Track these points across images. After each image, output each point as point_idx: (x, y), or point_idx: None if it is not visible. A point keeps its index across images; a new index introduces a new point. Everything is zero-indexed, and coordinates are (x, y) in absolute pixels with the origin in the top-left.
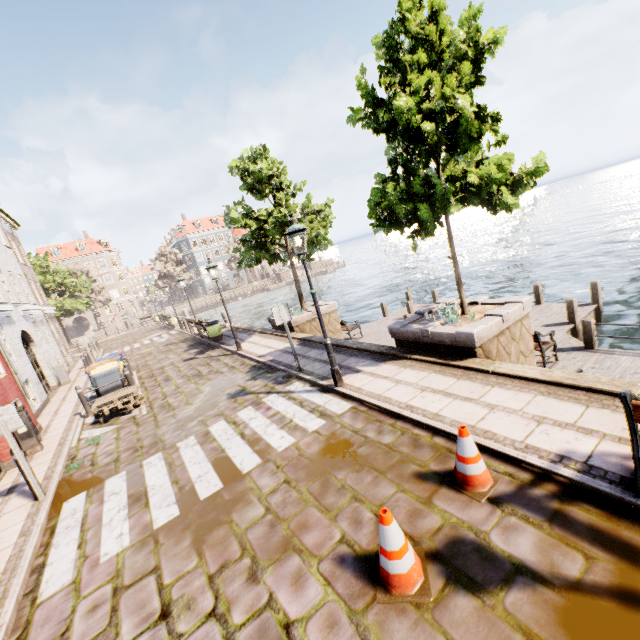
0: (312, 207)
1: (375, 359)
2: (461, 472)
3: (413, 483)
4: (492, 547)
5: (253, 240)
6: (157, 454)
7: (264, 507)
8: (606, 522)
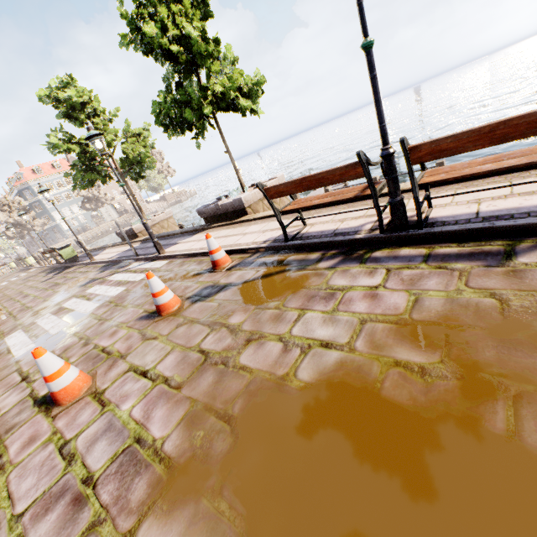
0: (131, 131)
1: (191, 234)
2: (212, 261)
3: (191, 278)
4: (219, 284)
5: (83, 165)
6: (17, 331)
7: (98, 320)
8: (273, 258)
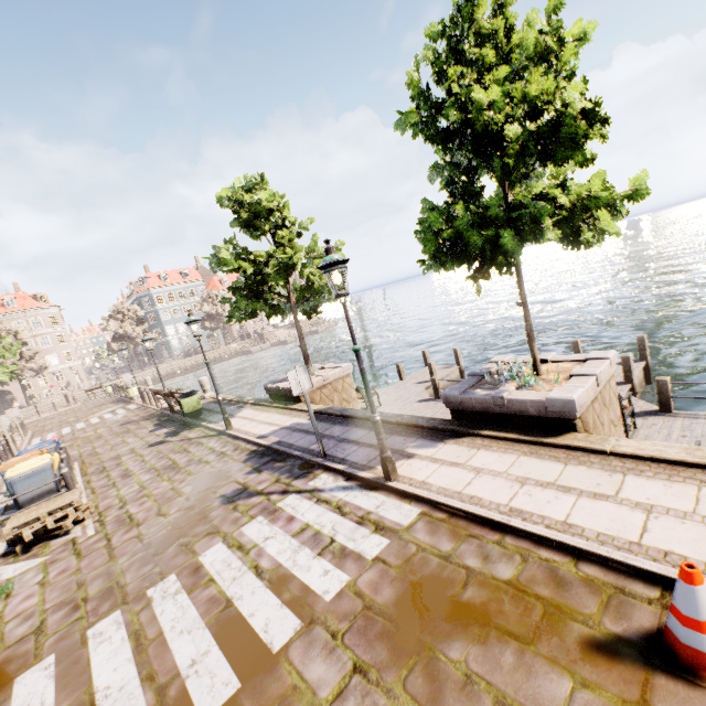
0: (320, 250)
1: (428, 437)
2: (692, 646)
3: (595, 665)
4: None
5: (246, 288)
6: (113, 614)
7: None
8: None
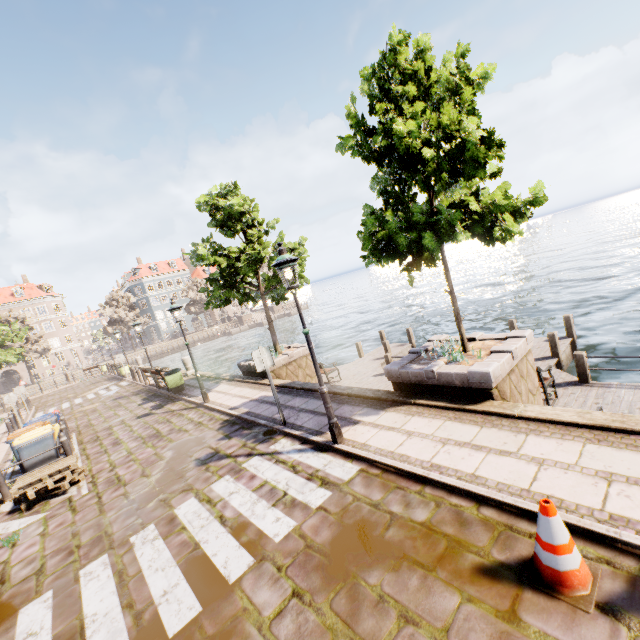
0: (285, 245)
1: (373, 406)
2: (550, 566)
3: (480, 585)
4: None
5: (222, 279)
6: (101, 557)
7: None
8: None
